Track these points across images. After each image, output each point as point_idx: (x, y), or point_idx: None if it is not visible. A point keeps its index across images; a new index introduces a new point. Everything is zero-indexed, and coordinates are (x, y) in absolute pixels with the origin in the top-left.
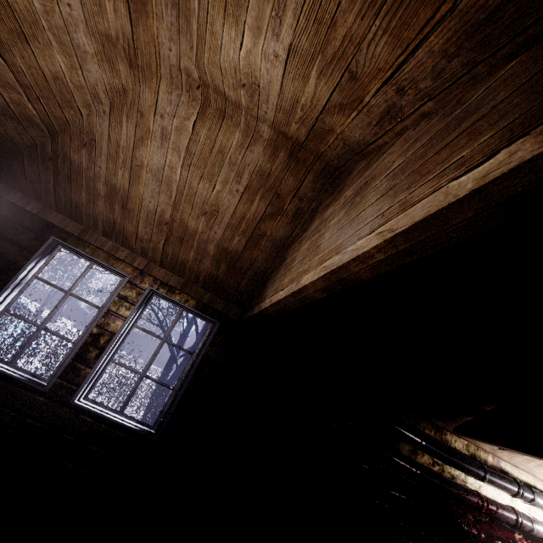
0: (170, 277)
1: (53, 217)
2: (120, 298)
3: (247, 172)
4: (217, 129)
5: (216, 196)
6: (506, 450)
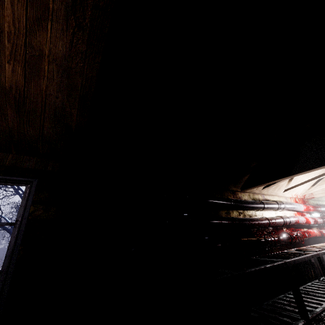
0: None
1: None
2: None
3: None
4: None
5: None
6: (266, 187)
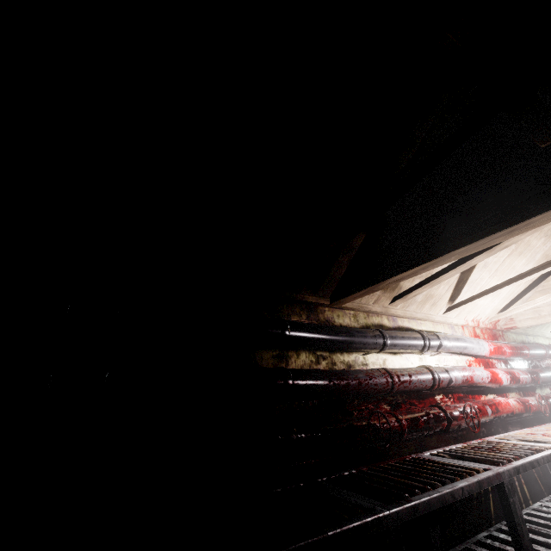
0: None
1: None
2: None
3: None
4: None
5: None
6: (397, 299)
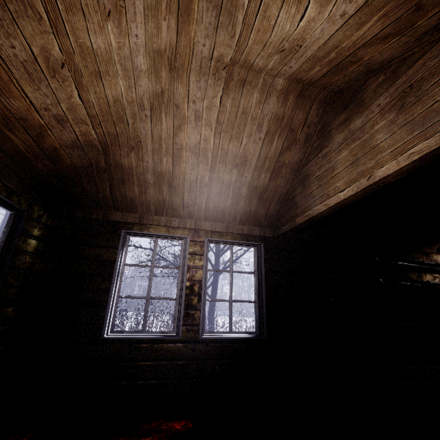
0: (215, 225)
1: (115, 216)
2: (191, 254)
3: (266, 121)
4: (239, 96)
5: (244, 149)
6: None
